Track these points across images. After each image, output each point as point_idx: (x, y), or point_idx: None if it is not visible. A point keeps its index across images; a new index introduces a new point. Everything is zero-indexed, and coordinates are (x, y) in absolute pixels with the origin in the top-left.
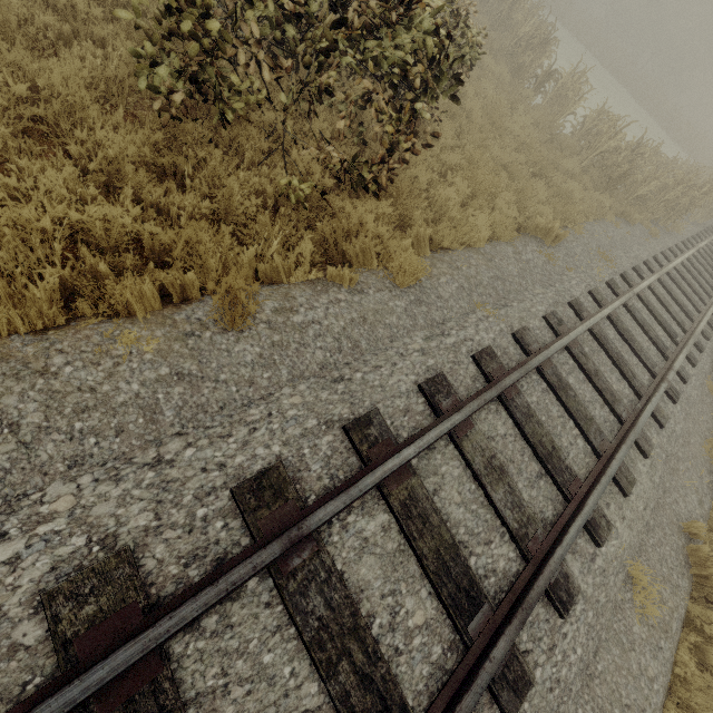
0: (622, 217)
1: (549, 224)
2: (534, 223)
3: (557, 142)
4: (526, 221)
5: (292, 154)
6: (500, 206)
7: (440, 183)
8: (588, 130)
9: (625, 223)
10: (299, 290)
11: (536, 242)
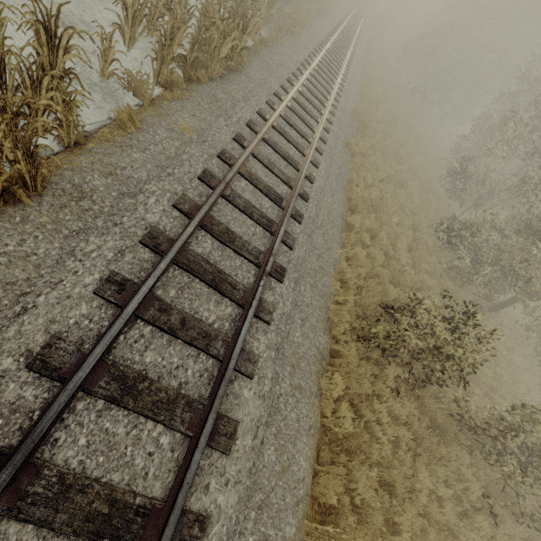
0: None
1: None
2: None
3: None
4: None
5: None
6: None
7: None
8: None
9: None
10: None
11: None
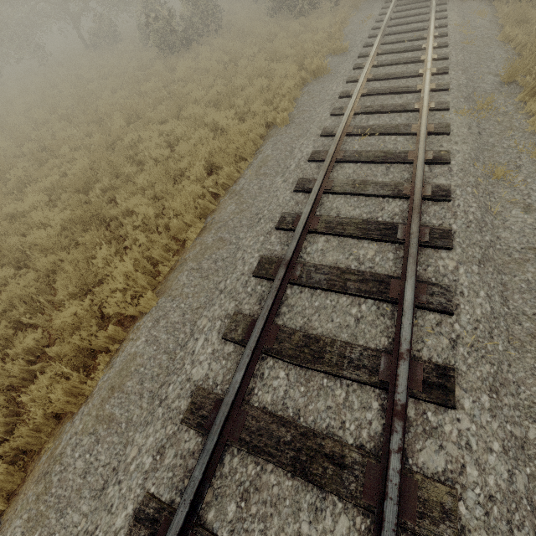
0: None
1: None
2: None
3: None
4: None
5: (323, 8)
6: None
7: None
8: None
9: None
10: (355, 9)
11: None
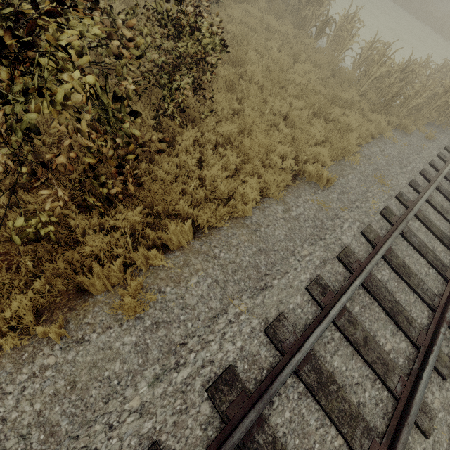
0: (399, 130)
1: (320, 171)
2: (306, 171)
3: (338, 75)
4: (303, 165)
5: (21, 195)
6: (276, 160)
7: (213, 156)
8: (365, 59)
9: (402, 134)
10: None
11: (309, 189)
